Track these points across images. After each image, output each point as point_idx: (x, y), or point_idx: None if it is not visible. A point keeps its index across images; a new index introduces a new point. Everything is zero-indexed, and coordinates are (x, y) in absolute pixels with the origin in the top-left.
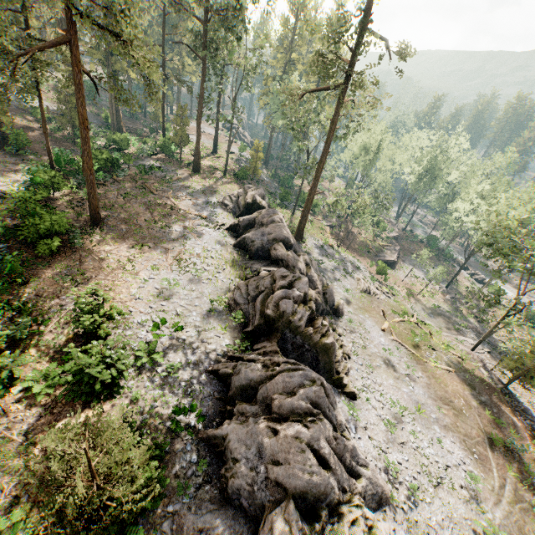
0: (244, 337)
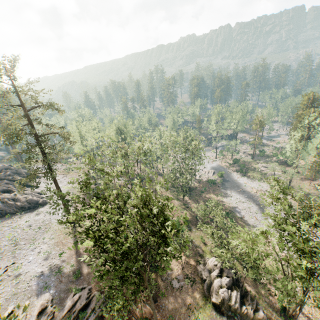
0: None
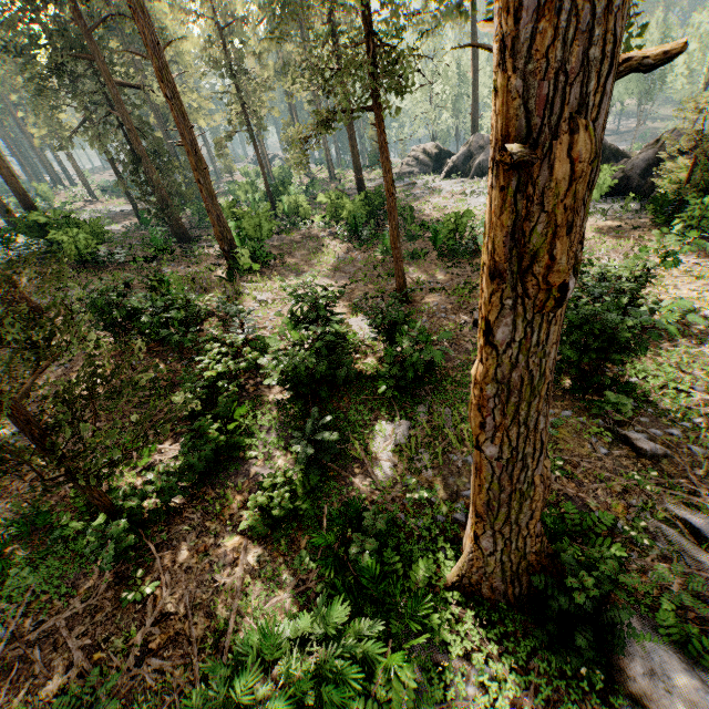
0: None
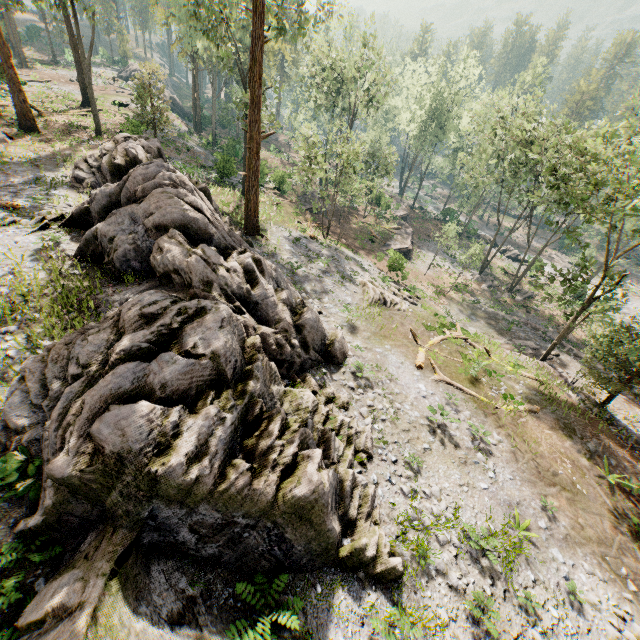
0: (19, 553)
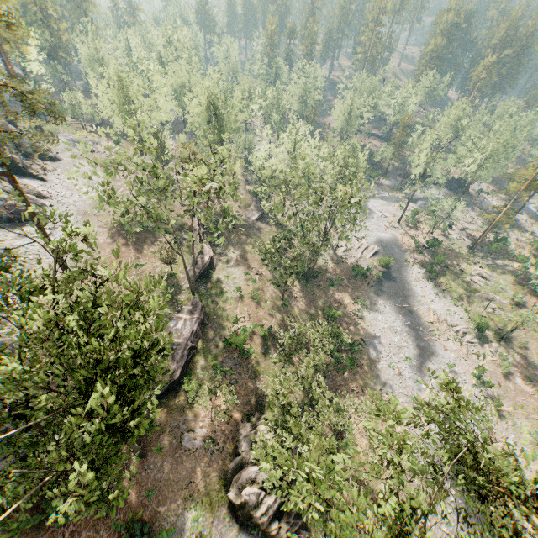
0: None
